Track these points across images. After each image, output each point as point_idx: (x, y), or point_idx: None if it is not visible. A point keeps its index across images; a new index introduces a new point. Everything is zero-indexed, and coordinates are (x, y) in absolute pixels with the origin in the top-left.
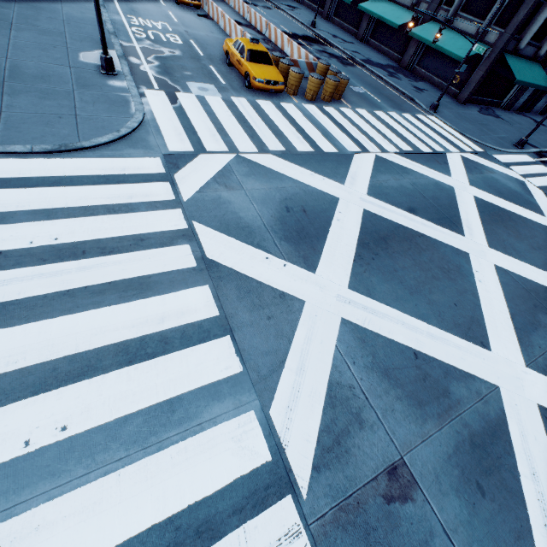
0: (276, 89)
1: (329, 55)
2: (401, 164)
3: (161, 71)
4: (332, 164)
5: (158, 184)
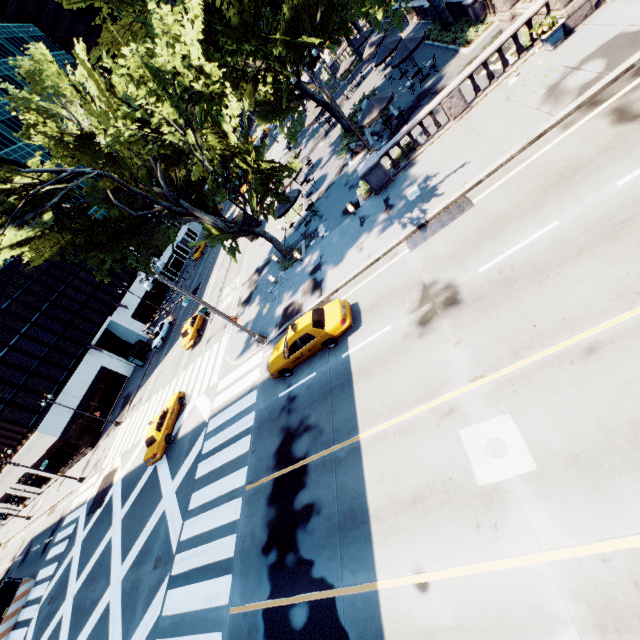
0: None
1: None
2: None
3: None
4: None
5: None
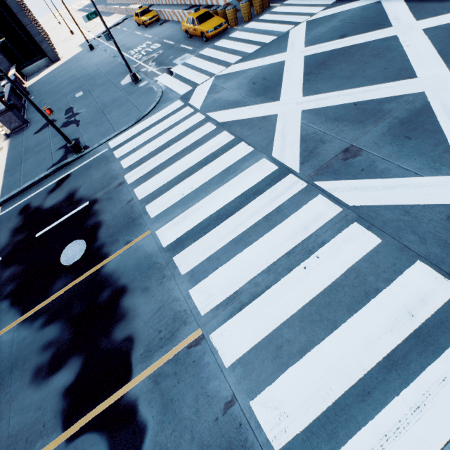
0: (222, 29)
1: None
2: (328, 14)
3: (158, 66)
4: (275, 46)
5: (183, 109)
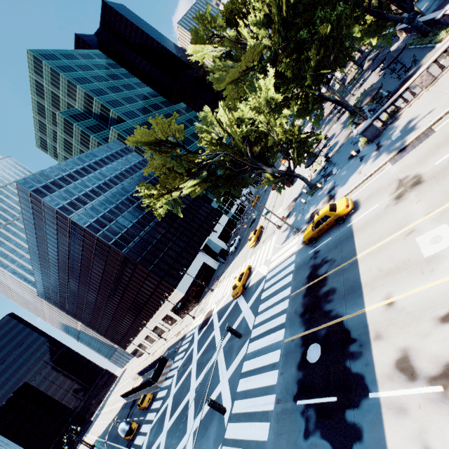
0: None
1: None
2: None
3: None
4: None
5: None
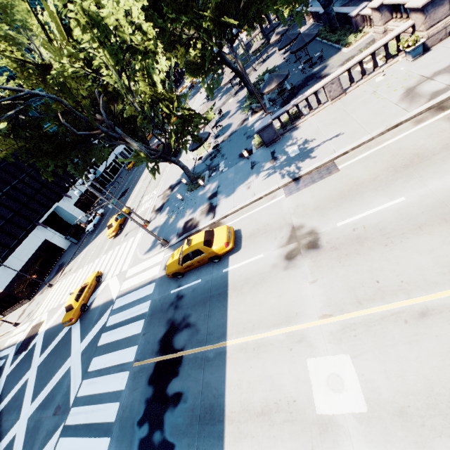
0: None
1: None
2: None
3: None
4: None
5: None
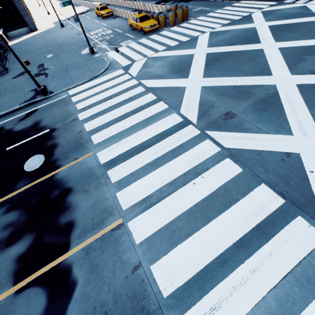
0: (155, 28)
1: (178, 2)
2: (224, 30)
3: (109, 45)
4: (189, 44)
5: (124, 76)
